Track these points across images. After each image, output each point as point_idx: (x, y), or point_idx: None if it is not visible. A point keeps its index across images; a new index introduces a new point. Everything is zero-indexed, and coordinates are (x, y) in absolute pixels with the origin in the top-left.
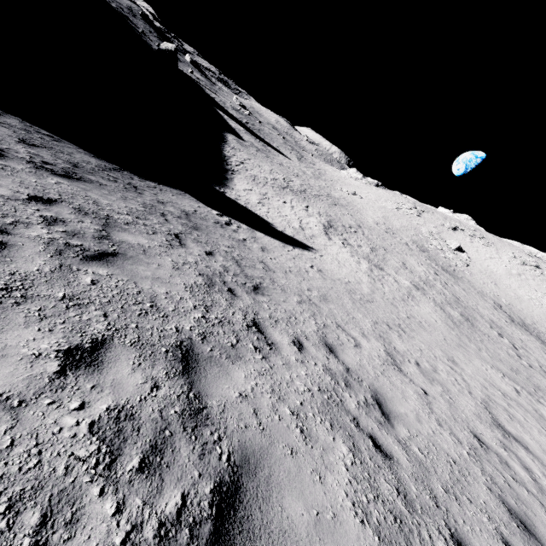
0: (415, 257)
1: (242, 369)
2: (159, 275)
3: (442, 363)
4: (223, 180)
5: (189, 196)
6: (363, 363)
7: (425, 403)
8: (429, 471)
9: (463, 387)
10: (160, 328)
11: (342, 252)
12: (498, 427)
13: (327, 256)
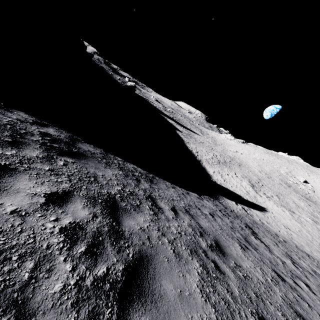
0: (292, 194)
1: None
2: None
3: None
4: (205, 170)
5: (222, 196)
6: None
7: None
8: None
9: None
10: None
11: (272, 204)
12: None
13: (273, 212)
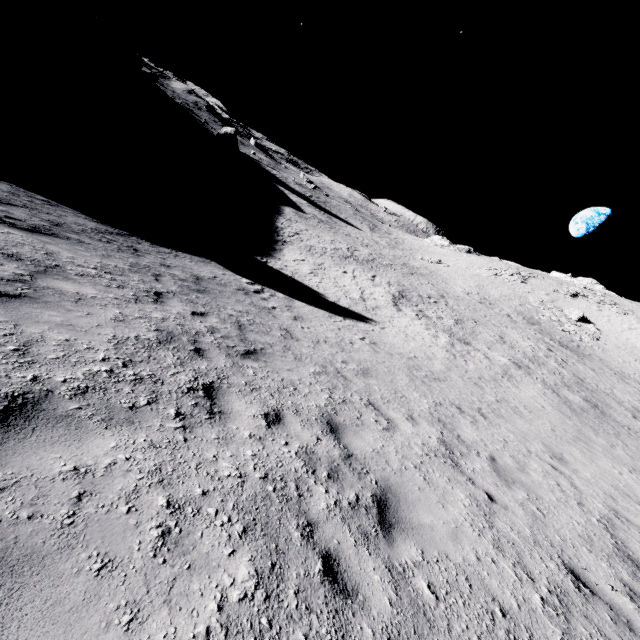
0: (520, 330)
1: (119, 437)
2: (76, 323)
3: (539, 460)
4: (270, 251)
5: (216, 264)
6: (387, 450)
7: (482, 514)
8: (434, 626)
9: (569, 496)
10: (1, 373)
11: (414, 324)
12: (625, 561)
13: (391, 328)
